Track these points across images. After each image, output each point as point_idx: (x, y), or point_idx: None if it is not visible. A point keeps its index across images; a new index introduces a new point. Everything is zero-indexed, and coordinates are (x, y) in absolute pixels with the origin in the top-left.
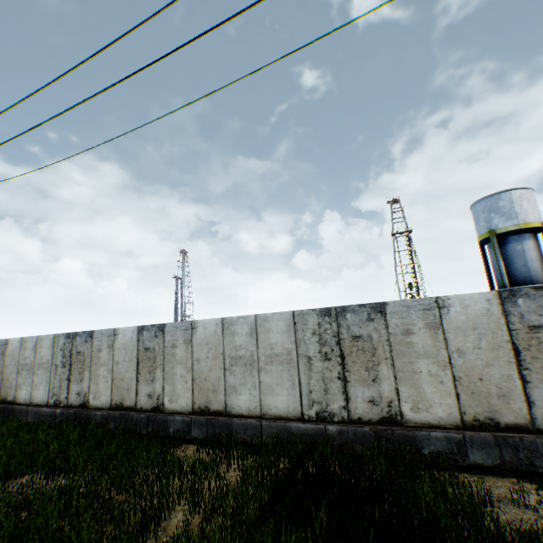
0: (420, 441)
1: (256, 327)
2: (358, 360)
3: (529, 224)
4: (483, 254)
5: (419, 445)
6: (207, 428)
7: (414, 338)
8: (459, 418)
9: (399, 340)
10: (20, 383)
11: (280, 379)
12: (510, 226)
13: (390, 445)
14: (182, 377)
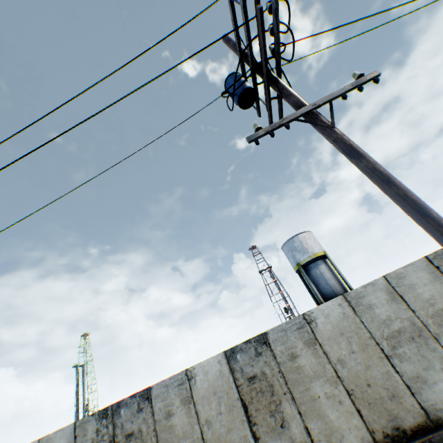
0: None
1: None
2: None
3: (317, 254)
4: (303, 280)
5: None
6: None
7: (174, 419)
8: None
9: (163, 425)
10: None
11: None
12: (307, 258)
13: None
14: None
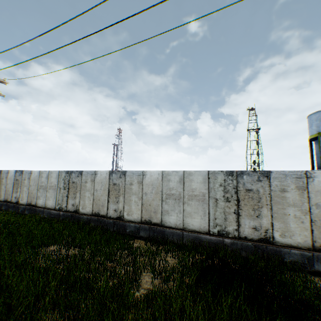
0: (283, 254)
1: (183, 178)
2: (248, 203)
3: None
4: (310, 147)
5: (282, 256)
6: (149, 232)
7: (287, 194)
8: (311, 244)
9: (276, 194)
10: (39, 195)
11: (196, 209)
12: None
13: (264, 254)
14: (135, 202)
